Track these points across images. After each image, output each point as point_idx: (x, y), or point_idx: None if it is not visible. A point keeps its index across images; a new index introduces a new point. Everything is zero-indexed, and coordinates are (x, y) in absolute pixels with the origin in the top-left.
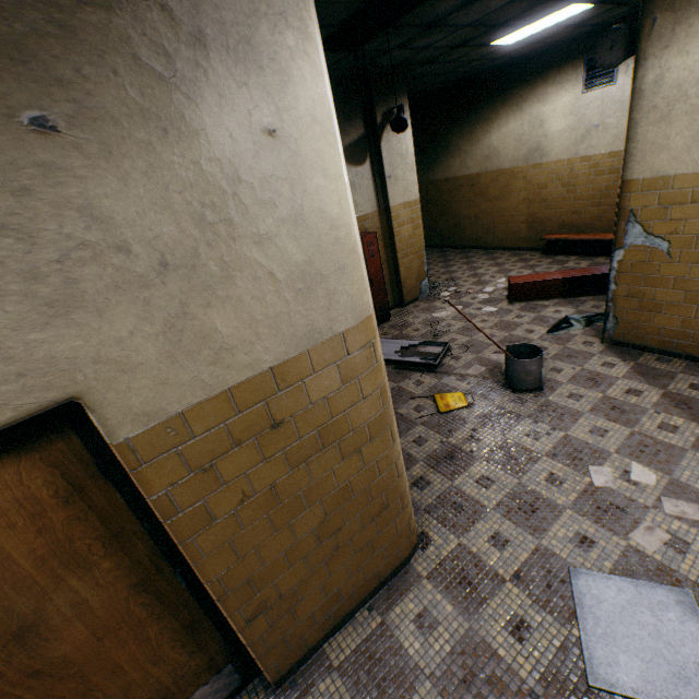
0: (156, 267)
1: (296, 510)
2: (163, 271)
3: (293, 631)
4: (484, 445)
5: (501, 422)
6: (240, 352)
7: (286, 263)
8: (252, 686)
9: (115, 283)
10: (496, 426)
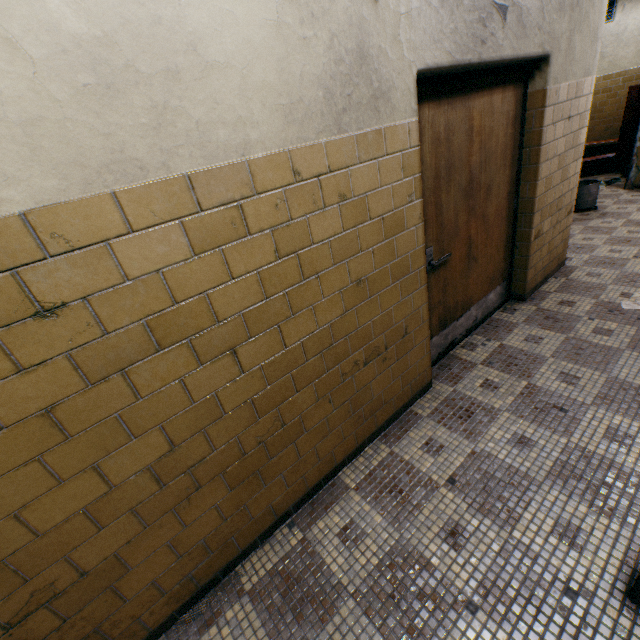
0: (576, 3)
1: (557, 180)
2: (576, 6)
3: (536, 265)
4: (574, 230)
5: (578, 222)
6: (574, 65)
7: (593, 24)
8: (507, 304)
9: (569, 4)
10: (576, 224)
